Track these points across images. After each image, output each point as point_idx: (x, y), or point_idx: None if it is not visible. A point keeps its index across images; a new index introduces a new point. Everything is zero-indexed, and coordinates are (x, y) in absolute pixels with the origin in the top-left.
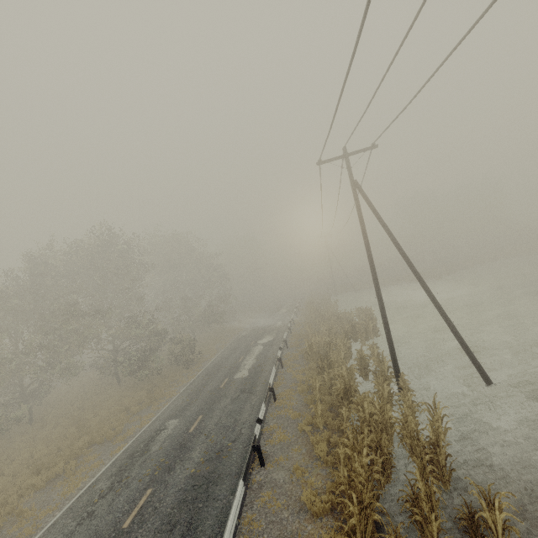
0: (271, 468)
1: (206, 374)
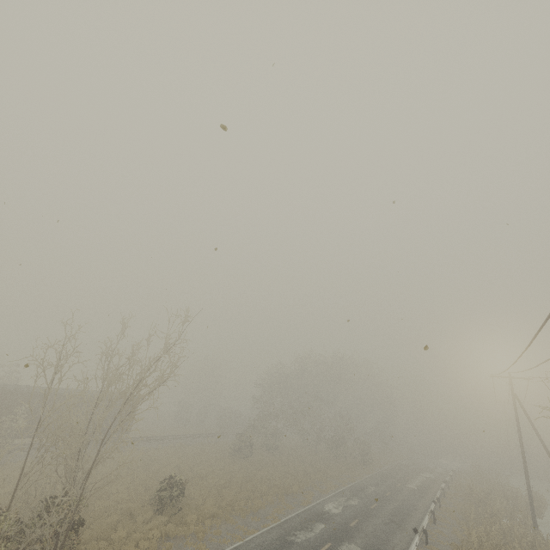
0: (439, 526)
1: (381, 475)
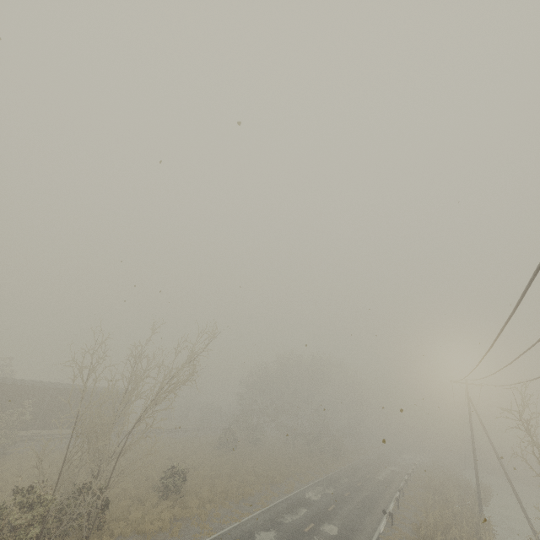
0: (402, 511)
1: (352, 467)
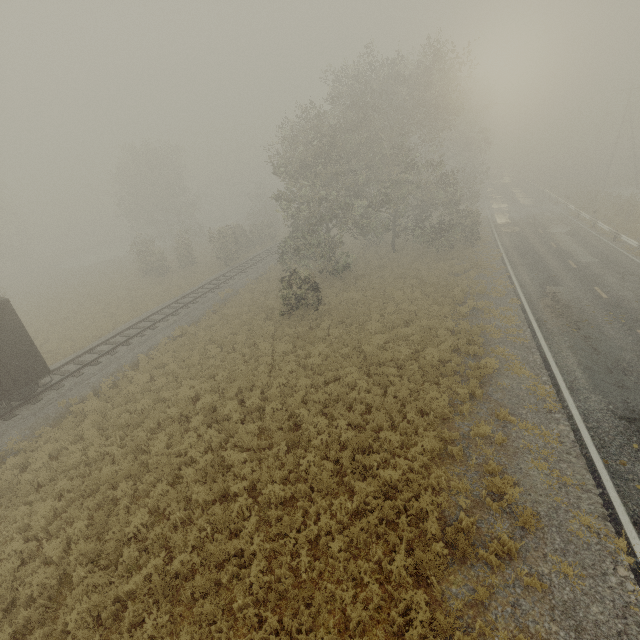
0: None
1: (520, 254)
